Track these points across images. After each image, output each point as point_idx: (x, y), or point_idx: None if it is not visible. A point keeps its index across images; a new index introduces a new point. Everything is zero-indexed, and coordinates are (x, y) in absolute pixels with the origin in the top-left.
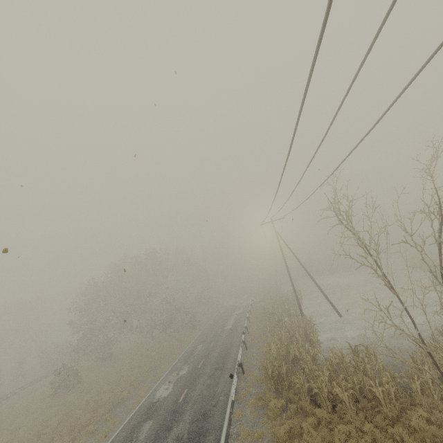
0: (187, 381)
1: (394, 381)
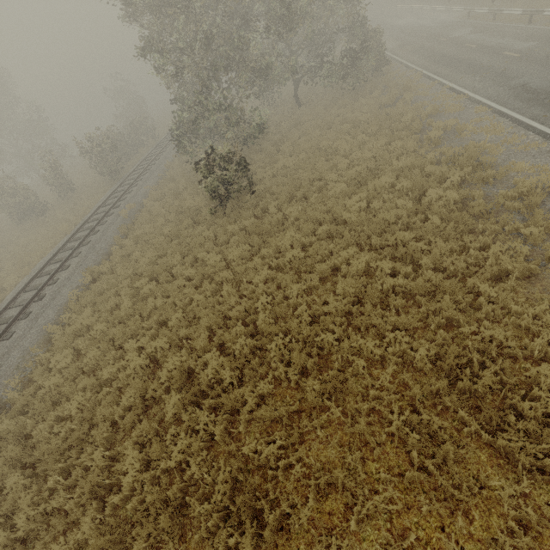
0: None
1: None
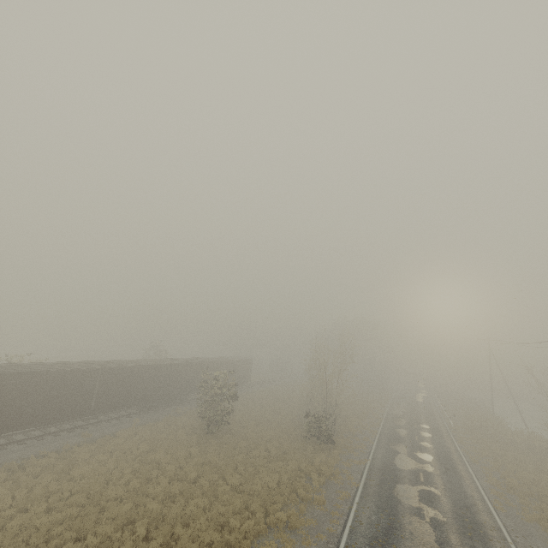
0: (411, 413)
1: (547, 445)
